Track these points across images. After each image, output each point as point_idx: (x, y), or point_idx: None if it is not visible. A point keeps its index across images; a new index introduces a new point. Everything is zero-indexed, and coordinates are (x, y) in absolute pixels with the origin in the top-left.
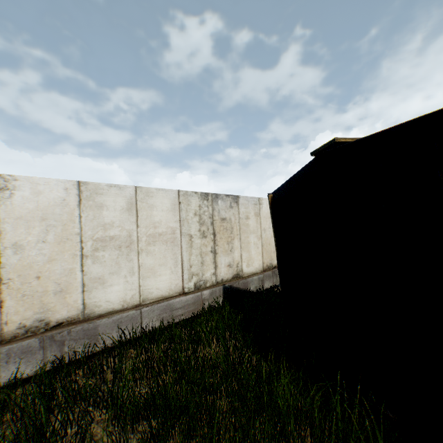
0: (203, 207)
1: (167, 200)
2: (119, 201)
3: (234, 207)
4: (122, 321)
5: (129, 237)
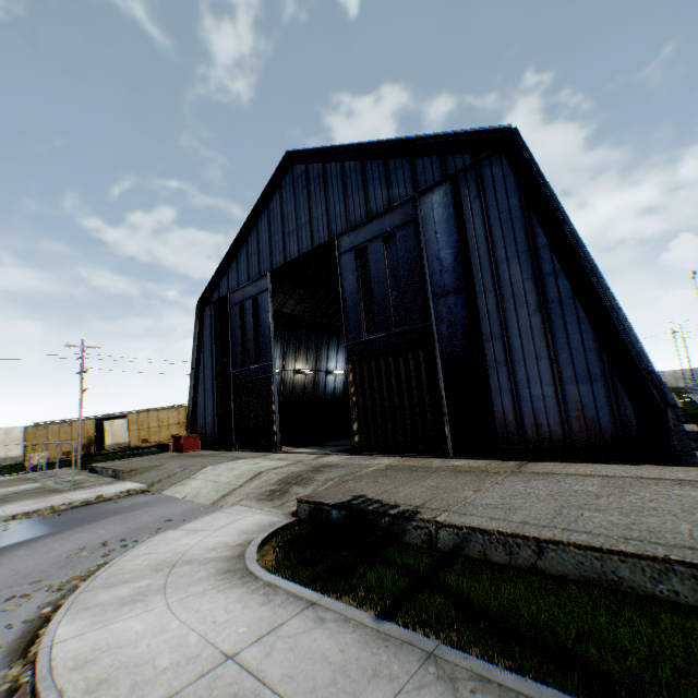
0: None
1: (21, 429)
2: (4, 432)
3: None
4: (1, 462)
5: (6, 441)
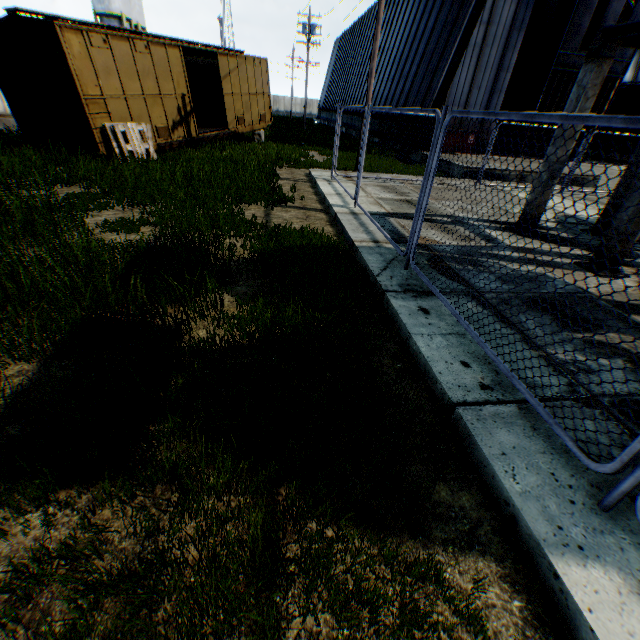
0: None
1: None
2: None
3: None
4: None
5: None
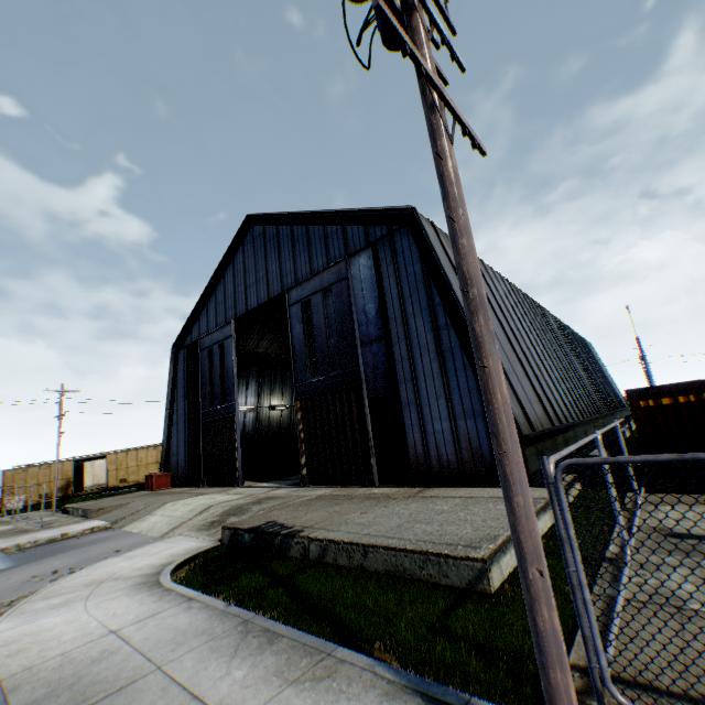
0: None
1: (1, 473)
2: None
3: None
4: None
5: None
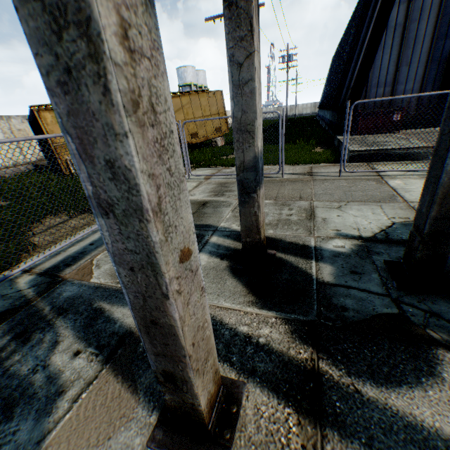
0: (3, 124)
1: None
2: None
3: (27, 122)
4: None
5: None
